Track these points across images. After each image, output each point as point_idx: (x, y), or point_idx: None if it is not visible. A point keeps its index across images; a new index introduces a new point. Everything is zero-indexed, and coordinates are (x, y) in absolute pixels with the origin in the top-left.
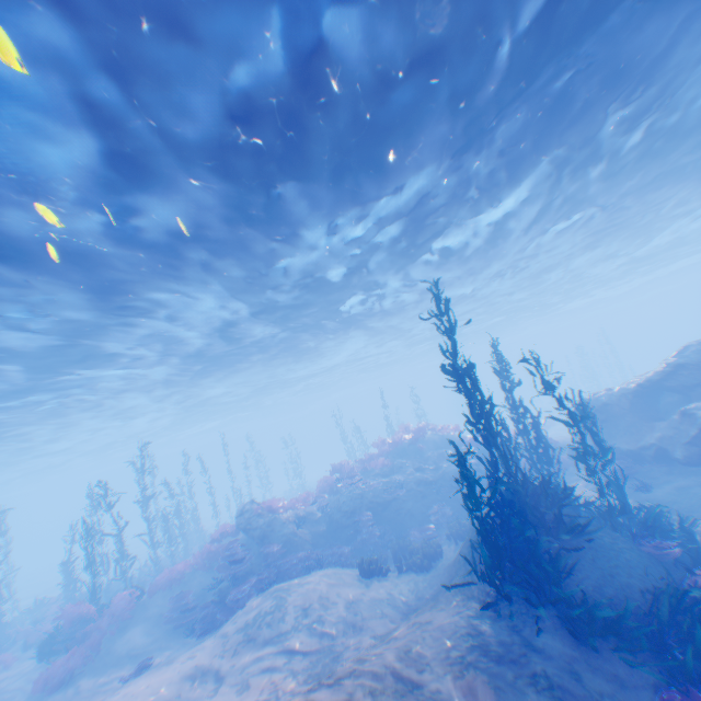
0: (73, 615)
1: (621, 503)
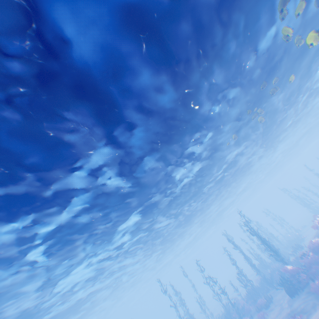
0: (293, 268)
1: None
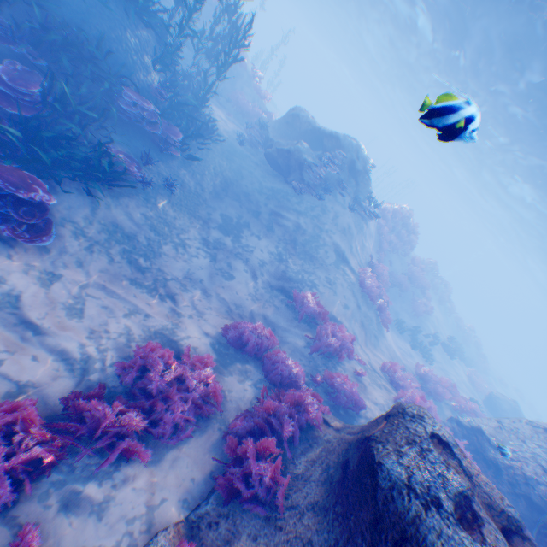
0: None
1: (195, 95)
